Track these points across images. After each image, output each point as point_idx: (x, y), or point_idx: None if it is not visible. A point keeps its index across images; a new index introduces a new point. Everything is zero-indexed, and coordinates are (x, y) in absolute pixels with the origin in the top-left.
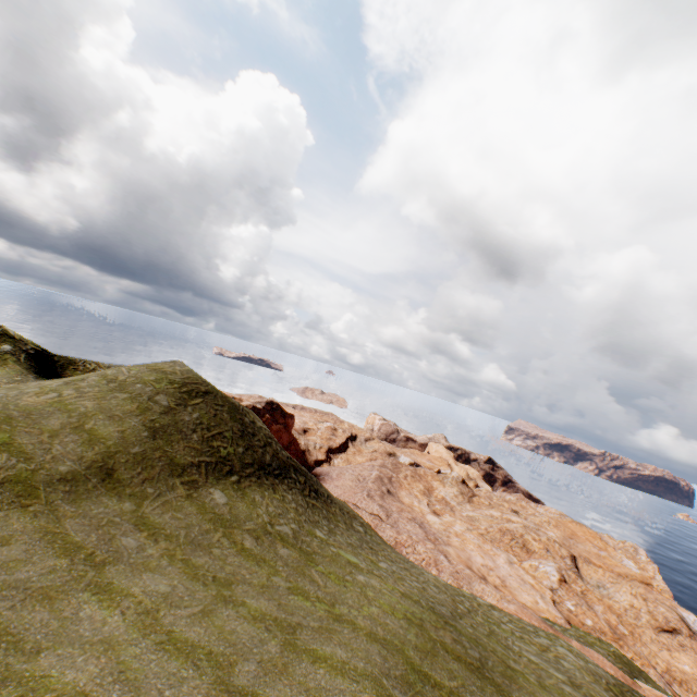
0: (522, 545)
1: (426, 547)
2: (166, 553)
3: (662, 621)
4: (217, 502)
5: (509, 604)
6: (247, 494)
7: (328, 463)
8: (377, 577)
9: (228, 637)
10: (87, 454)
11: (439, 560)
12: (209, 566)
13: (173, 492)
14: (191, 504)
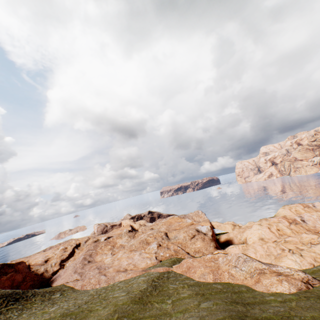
0: (146, 243)
1: (95, 277)
2: None
3: (191, 235)
4: None
5: (129, 275)
6: None
7: (62, 268)
8: None
9: None
10: None
11: (100, 279)
12: None
13: None
14: None
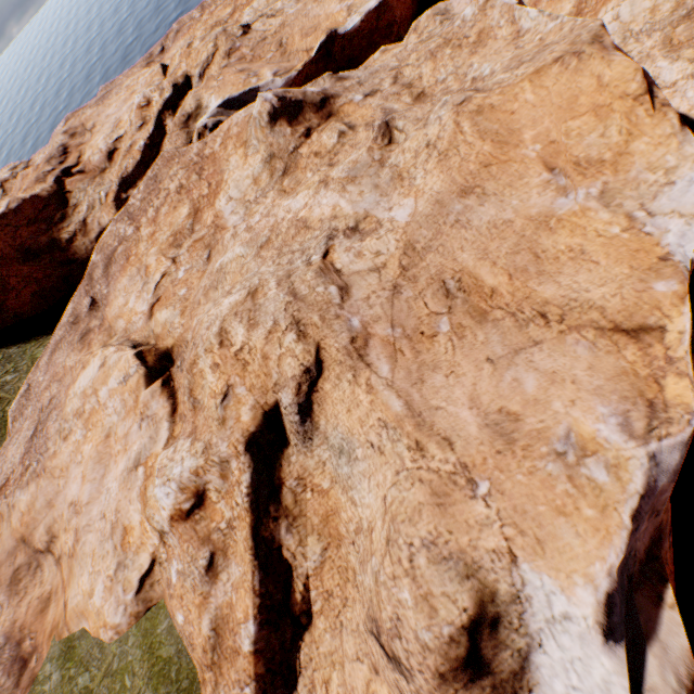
0: (188, 393)
1: None
2: None
3: (385, 624)
4: None
5: None
6: None
7: None
8: None
9: None
10: None
11: None
12: None
13: None
14: None
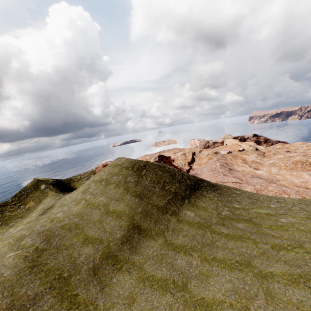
0: (309, 165)
1: (273, 186)
2: (201, 259)
3: None
4: (191, 216)
5: None
6: (198, 205)
7: (191, 169)
8: (287, 216)
9: (307, 310)
10: (122, 224)
11: (284, 190)
12: (227, 256)
13: (171, 222)
14: (183, 224)
